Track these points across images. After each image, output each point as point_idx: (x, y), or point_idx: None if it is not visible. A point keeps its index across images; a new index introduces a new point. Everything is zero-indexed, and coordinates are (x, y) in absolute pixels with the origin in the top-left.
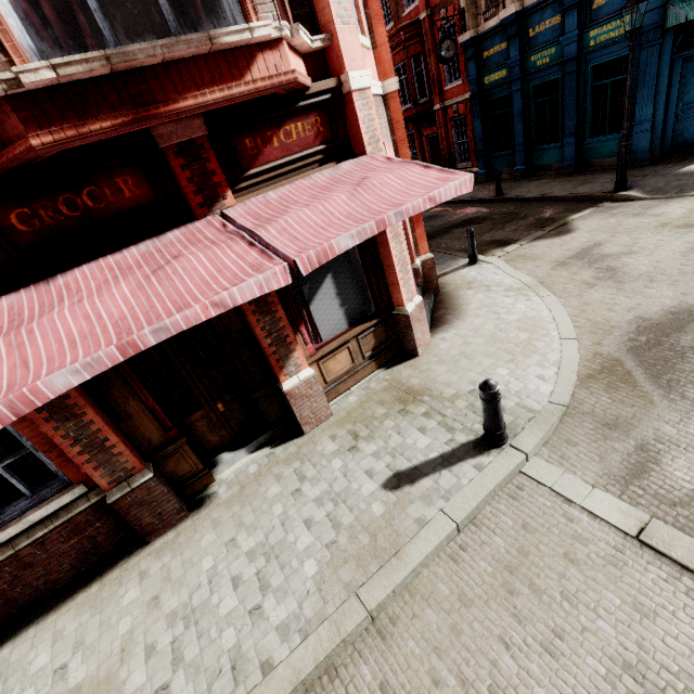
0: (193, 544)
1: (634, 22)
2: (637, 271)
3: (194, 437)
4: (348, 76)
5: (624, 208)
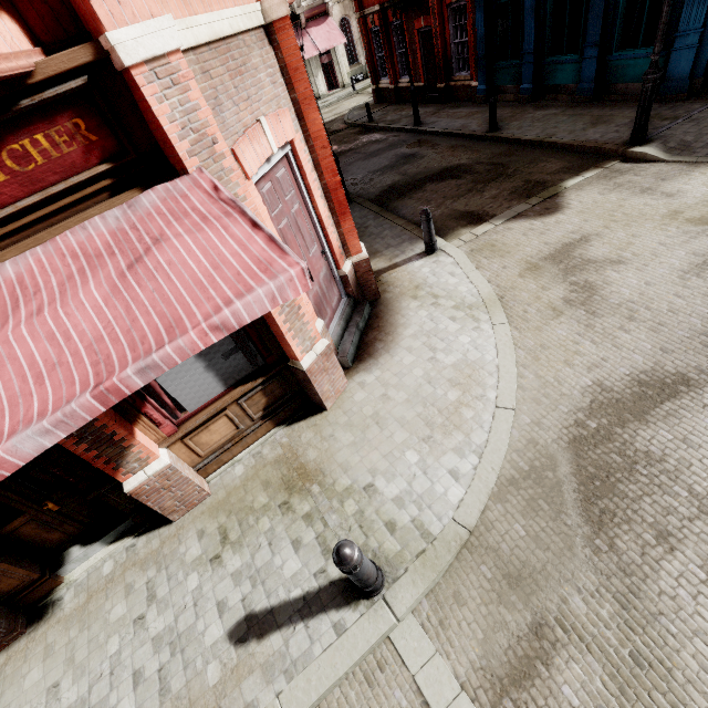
0: (17, 682)
1: None
2: (618, 297)
3: (24, 541)
4: (109, 40)
5: (633, 175)
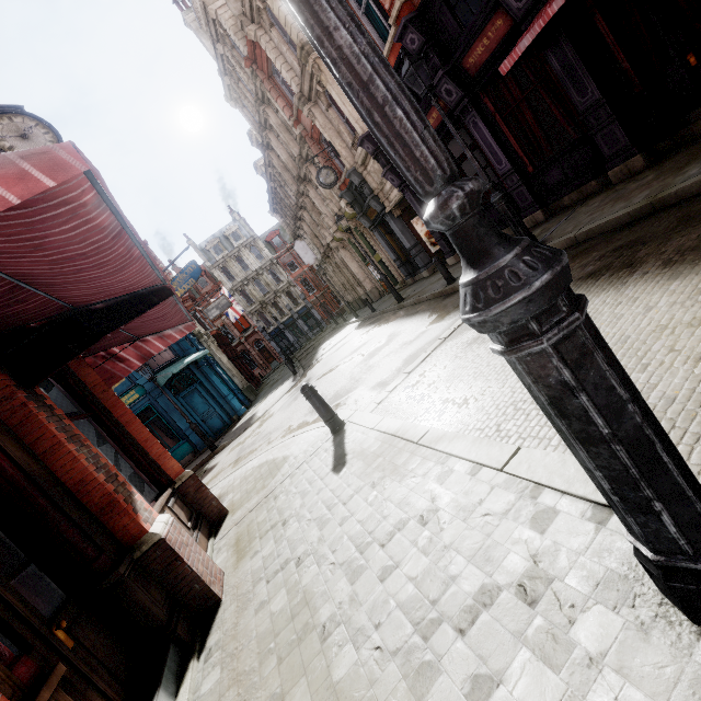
0: None
1: (150, 373)
2: (278, 424)
3: None
4: None
5: (229, 446)
